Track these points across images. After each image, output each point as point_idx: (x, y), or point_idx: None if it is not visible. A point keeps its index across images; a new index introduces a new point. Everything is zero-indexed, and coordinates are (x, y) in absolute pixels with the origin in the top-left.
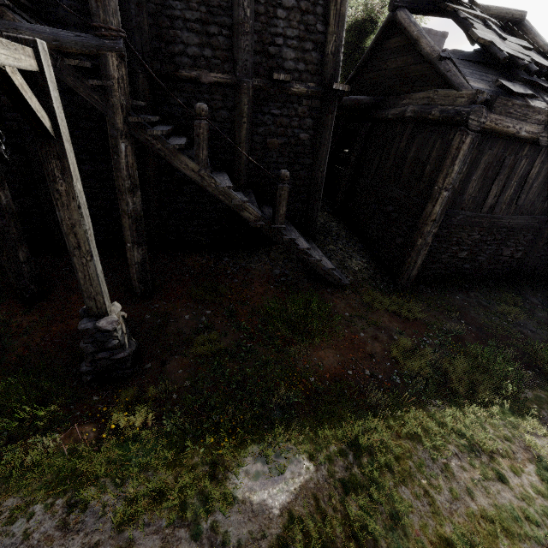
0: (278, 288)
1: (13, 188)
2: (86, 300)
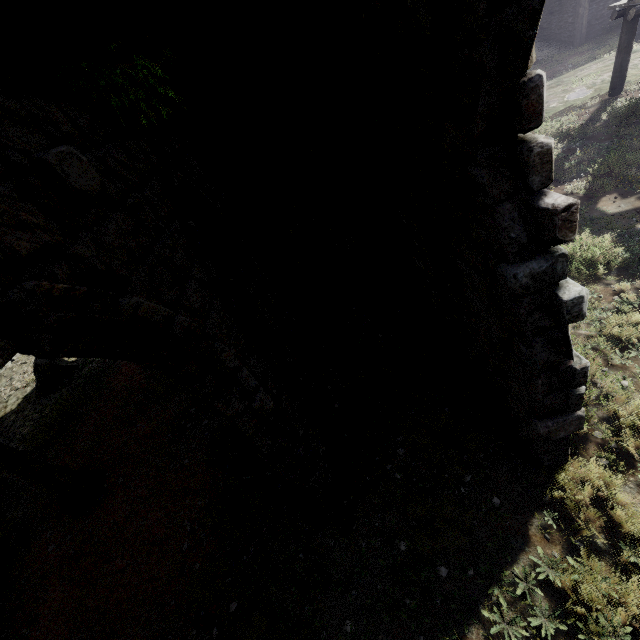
0: None
1: None
2: None
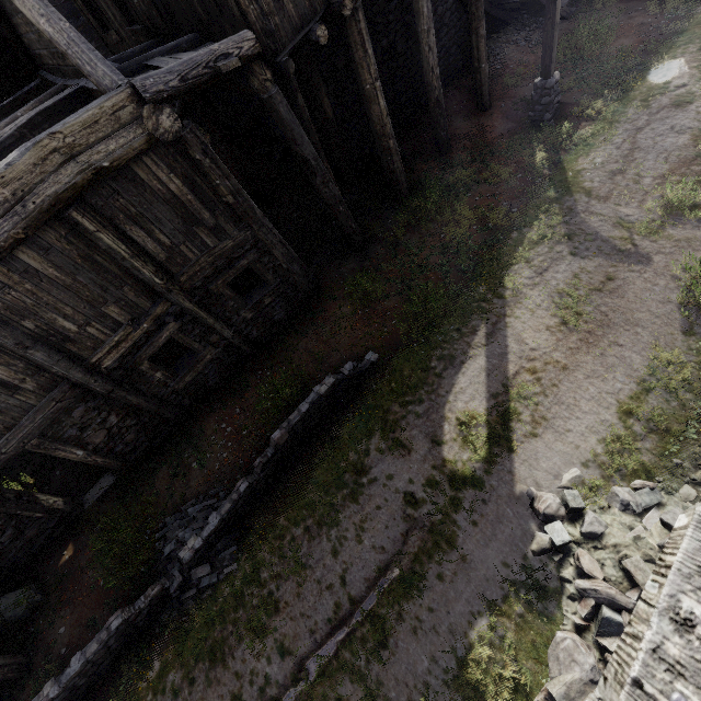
0: (541, 48)
1: None
2: (551, 65)
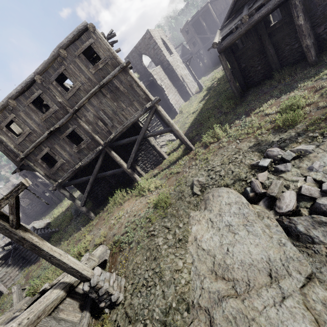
0: None
1: (217, 55)
2: None
